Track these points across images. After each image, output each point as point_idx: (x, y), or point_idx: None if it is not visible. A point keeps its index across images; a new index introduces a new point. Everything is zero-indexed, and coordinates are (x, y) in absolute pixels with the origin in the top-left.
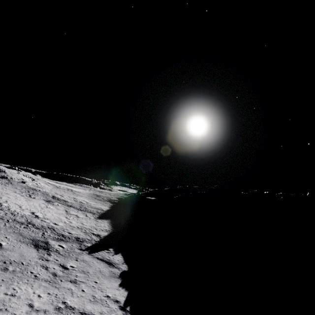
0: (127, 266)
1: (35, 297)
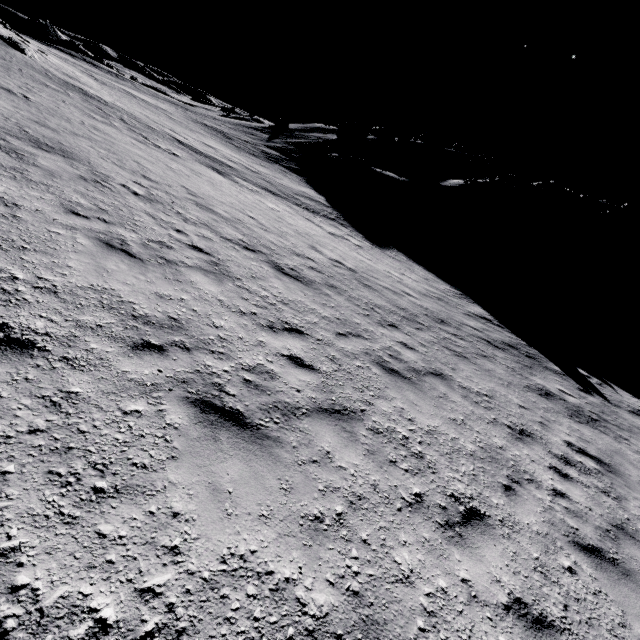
0: None
1: None
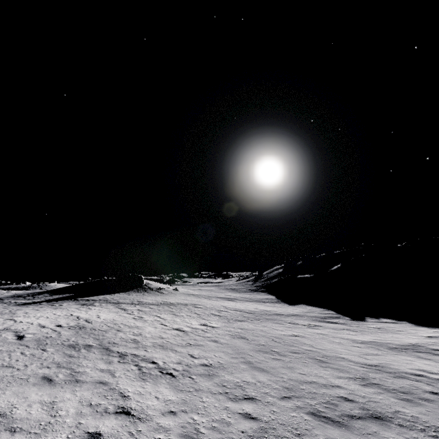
0: (406, 321)
1: (404, 336)
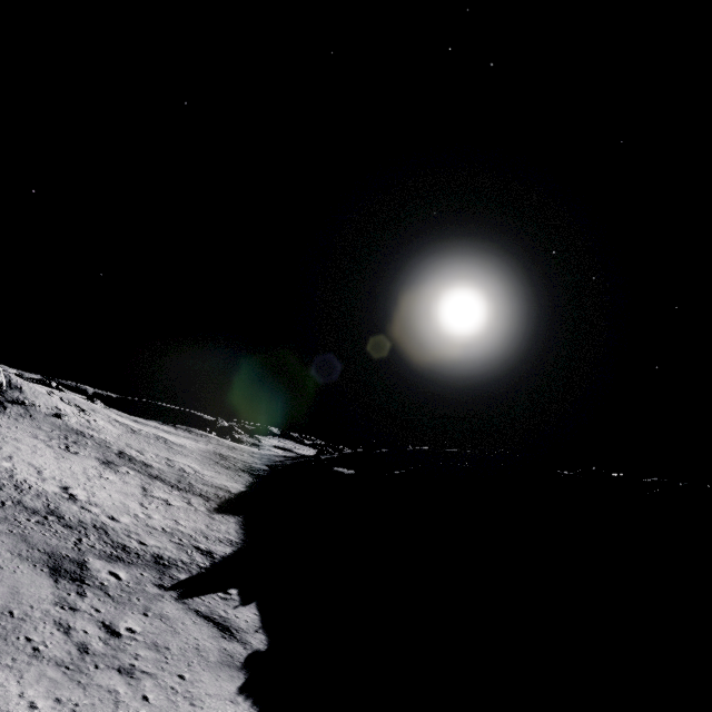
0: (267, 639)
1: (21, 708)
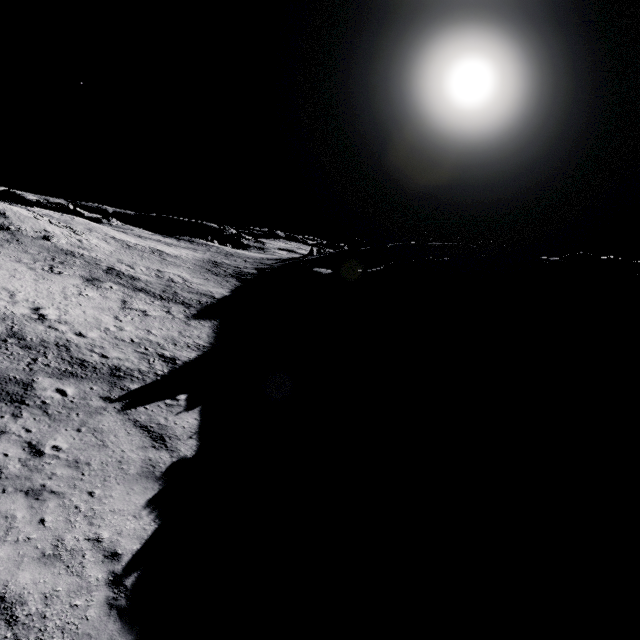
0: (198, 445)
1: None
